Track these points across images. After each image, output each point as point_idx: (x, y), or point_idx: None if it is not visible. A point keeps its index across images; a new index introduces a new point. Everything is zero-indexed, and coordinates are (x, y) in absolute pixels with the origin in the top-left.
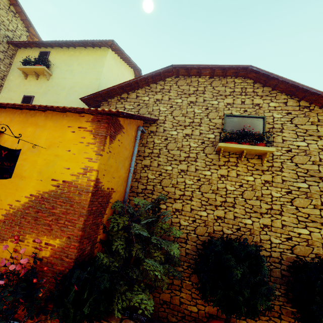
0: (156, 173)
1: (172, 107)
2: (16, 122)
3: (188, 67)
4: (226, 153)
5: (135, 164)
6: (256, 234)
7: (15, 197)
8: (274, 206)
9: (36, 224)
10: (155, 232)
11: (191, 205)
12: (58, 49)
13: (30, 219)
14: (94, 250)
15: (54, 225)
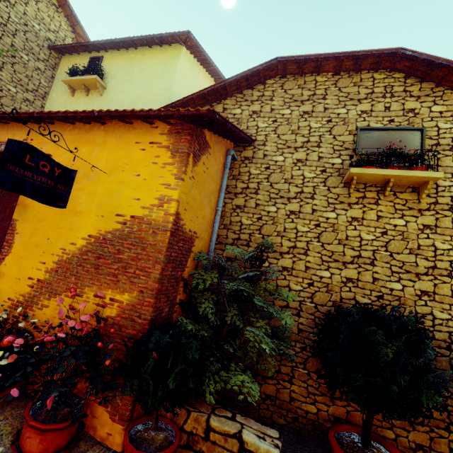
0: (253, 216)
1: (276, 122)
2: (68, 141)
3: (301, 60)
4: (360, 185)
5: (222, 205)
6: (408, 305)
7: (69, 239)
8: (439, 263)
9: (97, 273)
10: (256, 294)
11: (305, 261)
12: (114, 53)
13: (89, 268)
14: (172, 314)
15: (121, 275)
